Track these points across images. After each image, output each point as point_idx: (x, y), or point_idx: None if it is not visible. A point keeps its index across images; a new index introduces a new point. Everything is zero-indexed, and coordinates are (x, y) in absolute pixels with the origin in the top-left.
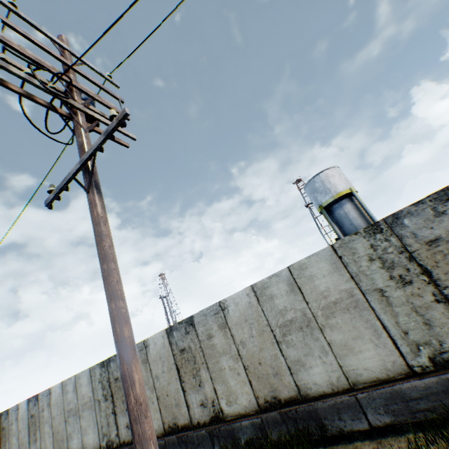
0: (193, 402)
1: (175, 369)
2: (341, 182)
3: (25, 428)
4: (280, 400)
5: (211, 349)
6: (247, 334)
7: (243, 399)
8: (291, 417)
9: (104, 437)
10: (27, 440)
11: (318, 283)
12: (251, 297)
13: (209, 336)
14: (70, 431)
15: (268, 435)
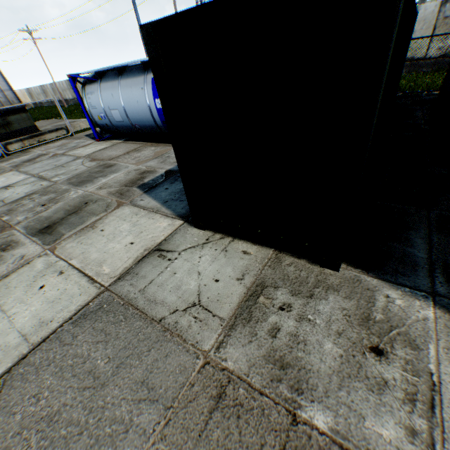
0: (433, 48)
1: (431, 29)
2: None
3: None
4: None
5: None
6: None
7: None
8: None
9: None
10: None
11: None
12: None
13: None
14: None
15: None
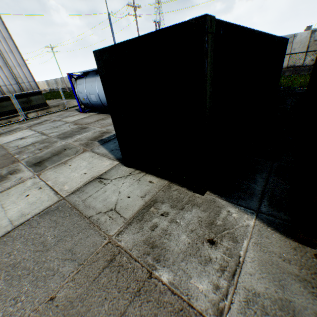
0: (307, 59)
1: (305, 47)
2: None
3: None
4: None
5: None
6: None
7: None
8: None
9: None
10: None
11: None
12: None
13: None
14: None
15: None
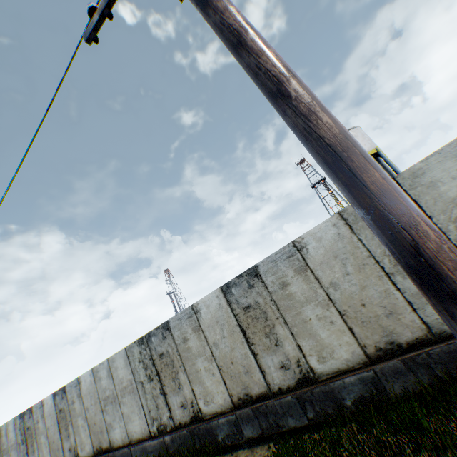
0: (270, 366)
1: (239, 332)
2: (365, 142)
3: (54, 425)
4: (400, 345)
5: (288, 300)
6: (339, 274)
7: (343, 352)
8: (420, 363)
9: (153, 422)
10: (58, 438)
11: (445, 189)
12: (340, 226)
13: (283, 285)
14: (109, 421)
15: (389, 389)
